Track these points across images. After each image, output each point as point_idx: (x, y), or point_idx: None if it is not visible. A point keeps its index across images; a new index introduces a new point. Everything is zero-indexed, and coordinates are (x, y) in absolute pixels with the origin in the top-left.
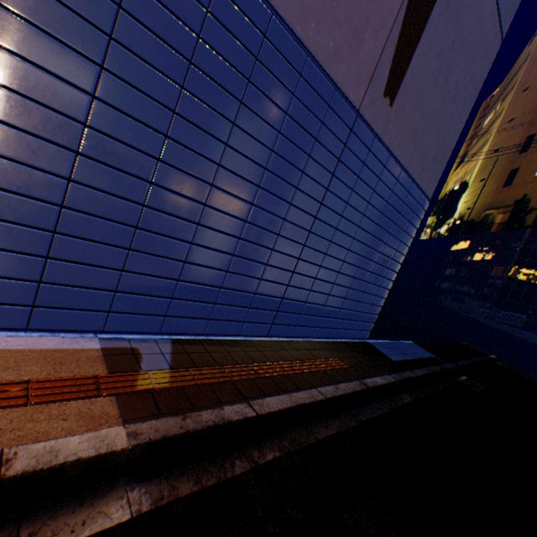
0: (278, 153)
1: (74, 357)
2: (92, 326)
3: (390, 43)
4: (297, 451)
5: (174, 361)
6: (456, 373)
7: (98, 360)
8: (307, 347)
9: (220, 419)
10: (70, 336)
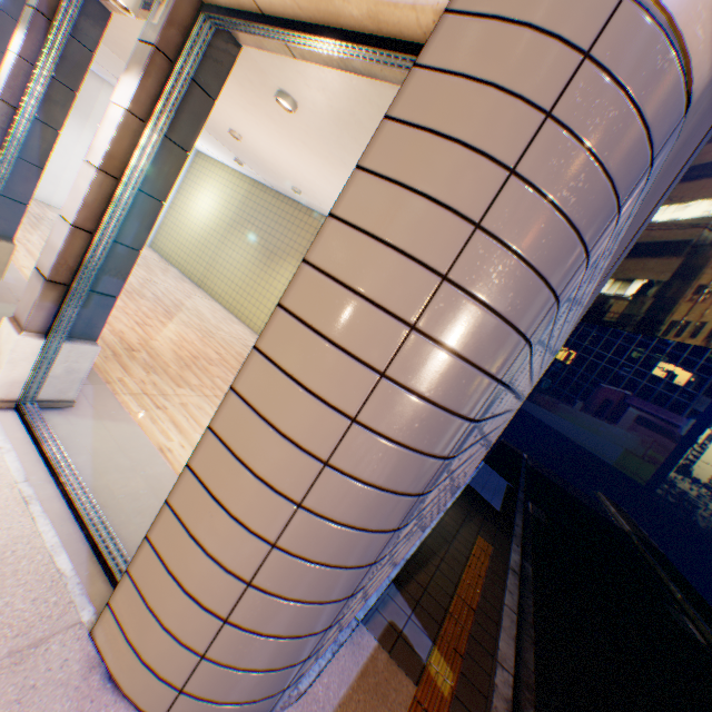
0: (531, 376)
1: (381, 677)
2: (356, 612)
3: (631, 238)
4: (535, 698)
5: (424, 625)
6: (524, 501)
7: (394, 667)
8: (455, 527)
9: (506, 702)
10: (347, 637)
